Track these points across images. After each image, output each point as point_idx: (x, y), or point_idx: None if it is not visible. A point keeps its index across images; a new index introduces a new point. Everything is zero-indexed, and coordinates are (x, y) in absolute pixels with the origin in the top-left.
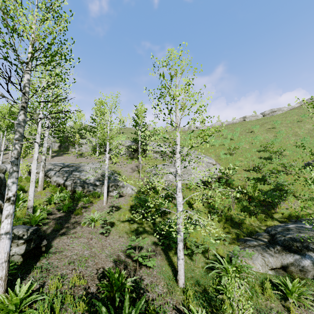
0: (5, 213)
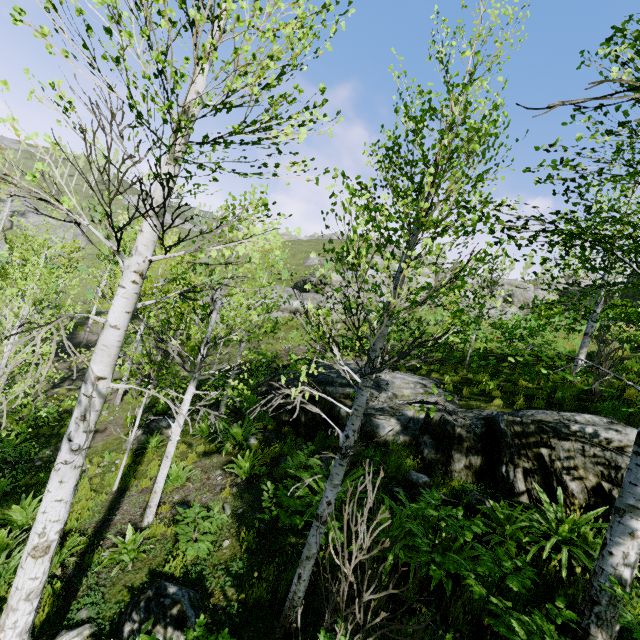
0: None
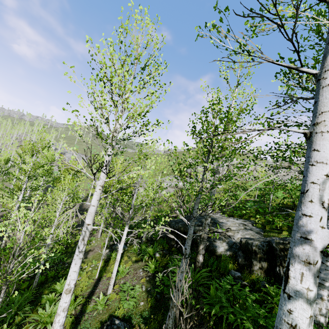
0: None
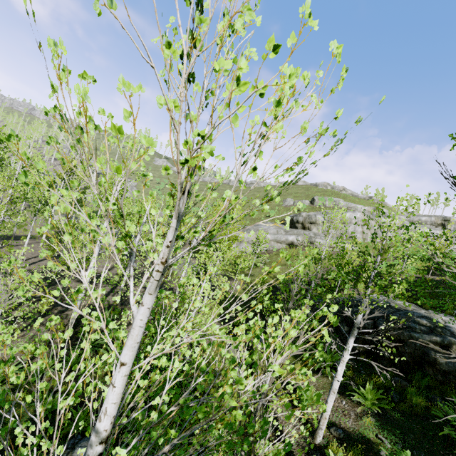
0: None
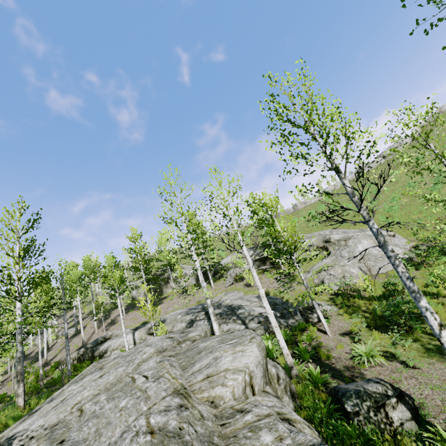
0: None
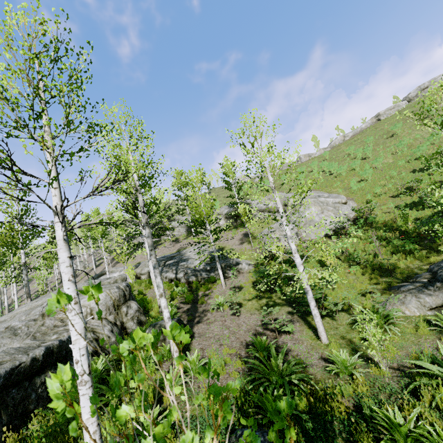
0: (163, 305)
